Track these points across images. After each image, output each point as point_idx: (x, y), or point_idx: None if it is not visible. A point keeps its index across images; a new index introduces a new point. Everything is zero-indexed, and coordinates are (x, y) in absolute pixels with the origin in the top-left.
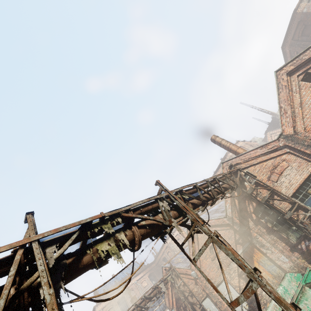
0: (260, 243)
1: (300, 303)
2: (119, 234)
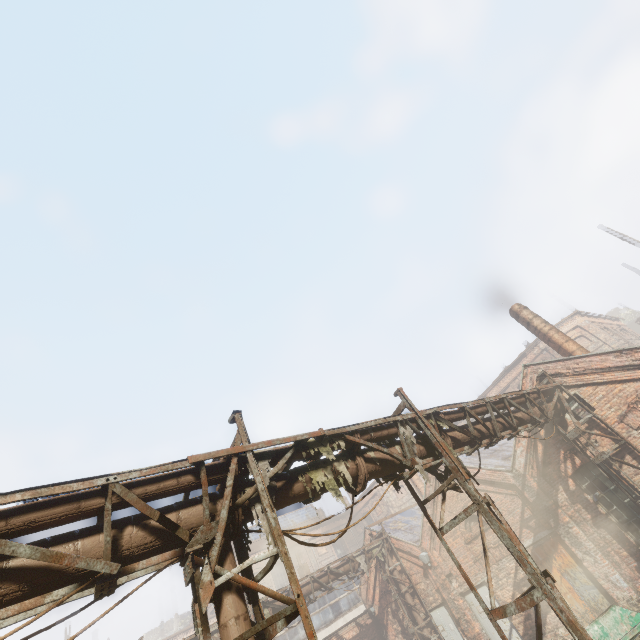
0: (573, 537)
1: None
2: (338, 464)
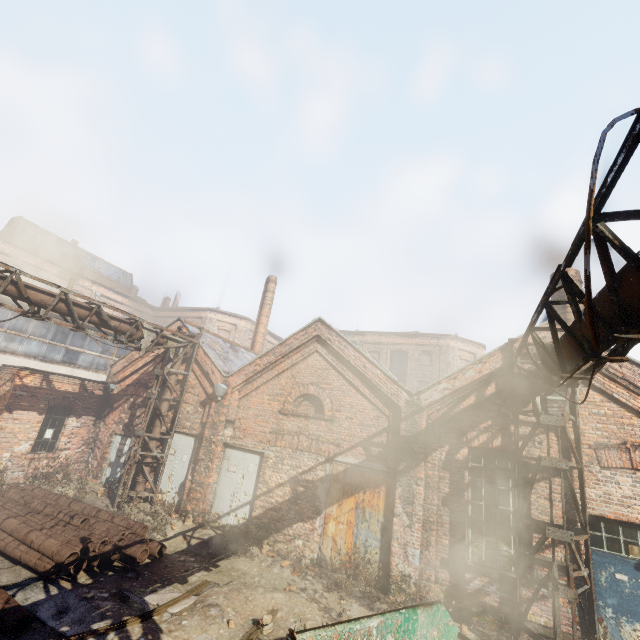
0: (410, 493)
1: None
2: None
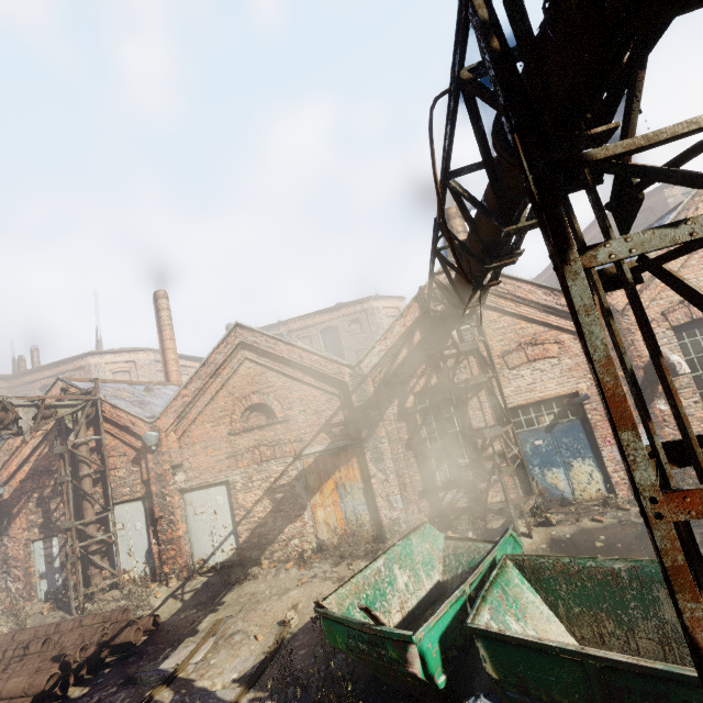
0: (378, 453)
1: (494, 586)
2: None
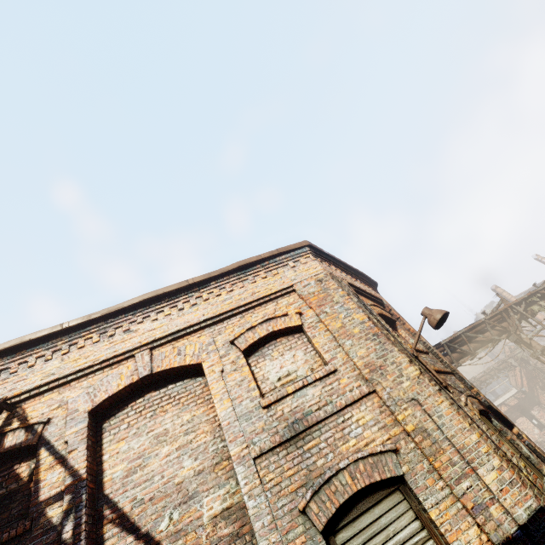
0: None
1: None
2: (538, 302)
